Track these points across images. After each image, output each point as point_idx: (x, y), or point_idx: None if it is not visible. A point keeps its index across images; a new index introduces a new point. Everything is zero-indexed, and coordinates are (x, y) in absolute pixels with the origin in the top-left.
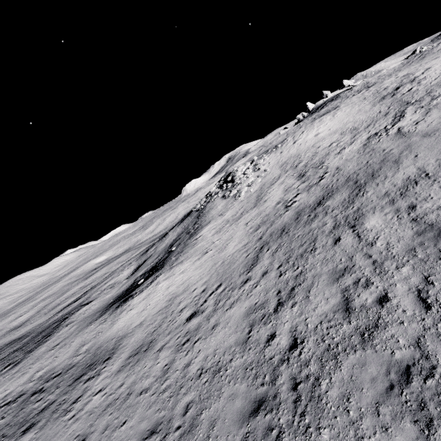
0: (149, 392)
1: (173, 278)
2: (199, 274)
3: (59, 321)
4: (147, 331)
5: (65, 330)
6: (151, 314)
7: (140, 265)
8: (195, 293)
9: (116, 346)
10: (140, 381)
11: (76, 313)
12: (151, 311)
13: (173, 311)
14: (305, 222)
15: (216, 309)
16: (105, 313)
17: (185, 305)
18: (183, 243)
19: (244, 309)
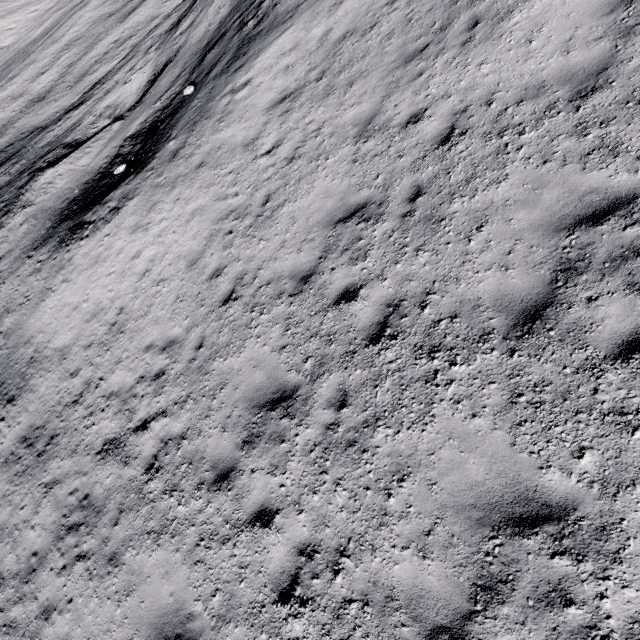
0: (1, 594)
1: (140, 241)
2: (177, 289)
3: (29, 173)
4: (61, 389)
5: (17, 221)
6: (80, 341)
7: (157, 77)
8: (145, 363)
9: (28, 375)
10: (6, 542)
11: (39, 178)
12: (82, 329)
13: (100, 381)
14: (537, 406)
15: (142, 490)
16: (48, 240)
17: (118, 386)
18: (211, 81)
19: (168, 596)
